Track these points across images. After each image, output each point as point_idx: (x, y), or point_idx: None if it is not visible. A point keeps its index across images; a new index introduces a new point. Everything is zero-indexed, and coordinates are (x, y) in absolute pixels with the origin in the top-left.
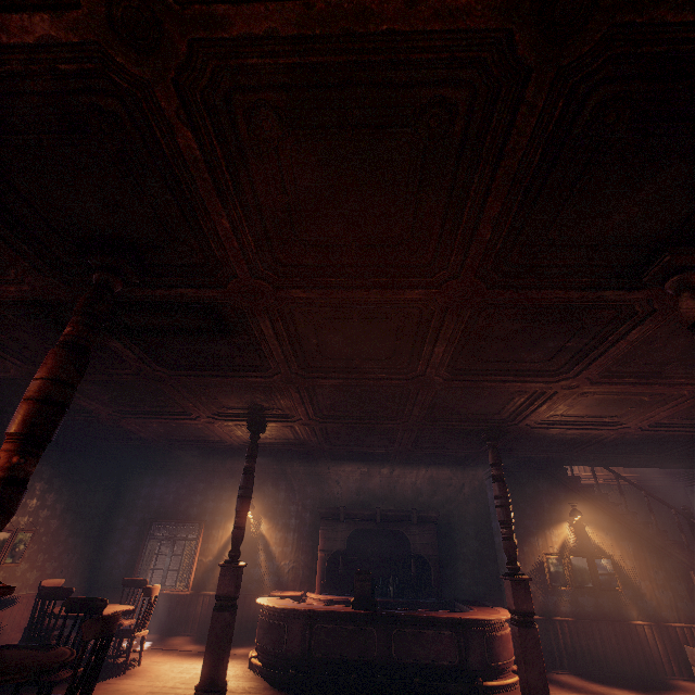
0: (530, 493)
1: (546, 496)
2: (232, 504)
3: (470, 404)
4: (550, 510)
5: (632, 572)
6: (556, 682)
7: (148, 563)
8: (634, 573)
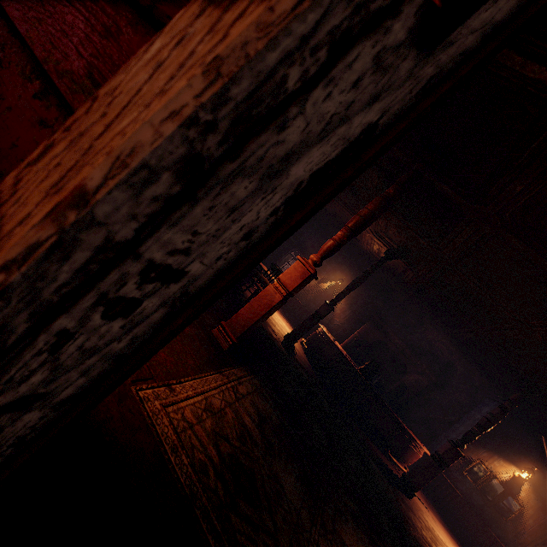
0: (511, 433)
1: (521, 446)
2: (334, 271)
3: (541, 365)
4: (512, 452)
5: (526, 526)
6: (420, 493)
7: (282, 263)
8: (527, 527)
